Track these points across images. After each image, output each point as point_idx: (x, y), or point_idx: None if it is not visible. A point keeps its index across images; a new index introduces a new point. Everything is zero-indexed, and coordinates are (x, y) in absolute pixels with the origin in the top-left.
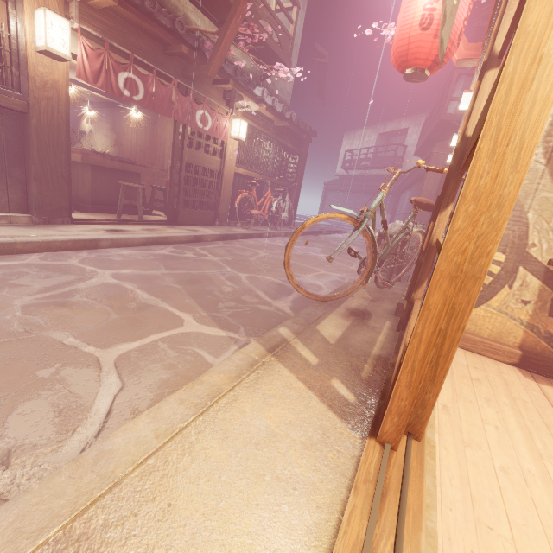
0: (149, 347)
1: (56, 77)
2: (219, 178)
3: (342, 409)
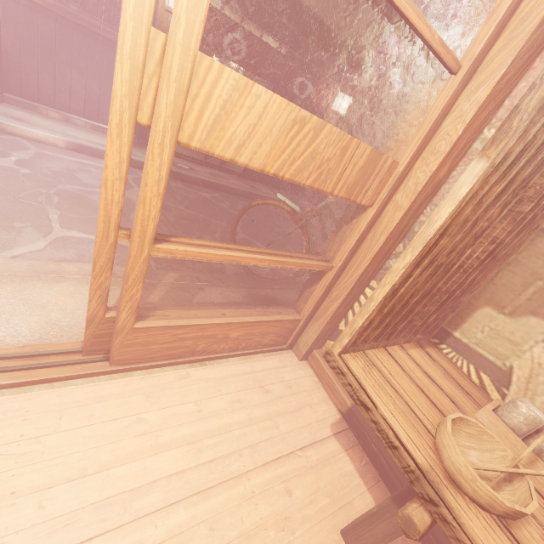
0: (87, 241)
1: None
2: None
3: None
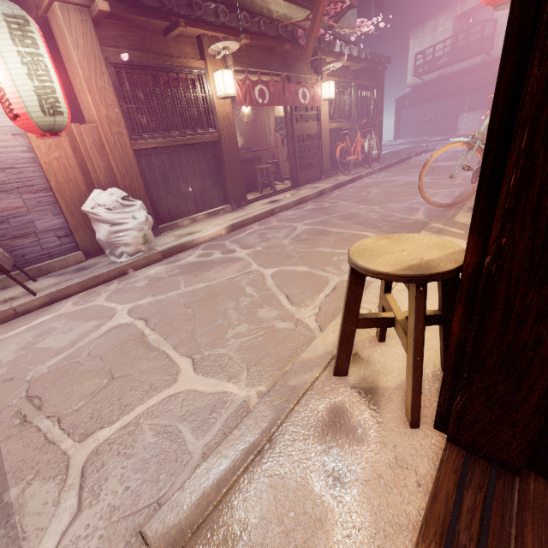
0: None
1: (227, 110)
2: (318, 139)
3: None
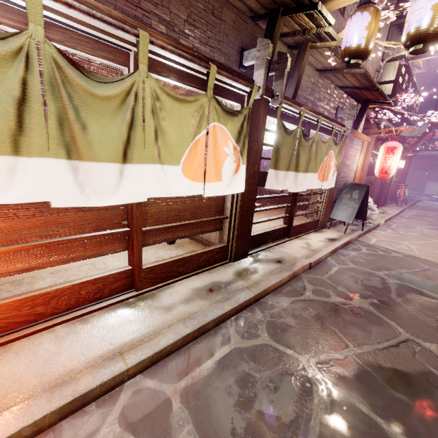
0: None
1: None
2: (388, 185)
3: None
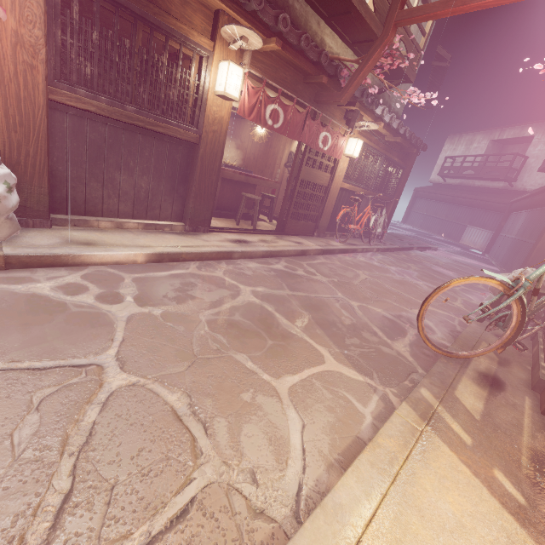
0: (307, 383)
1: (223, 113)
2: (325, 193)
3: (516, 510)
